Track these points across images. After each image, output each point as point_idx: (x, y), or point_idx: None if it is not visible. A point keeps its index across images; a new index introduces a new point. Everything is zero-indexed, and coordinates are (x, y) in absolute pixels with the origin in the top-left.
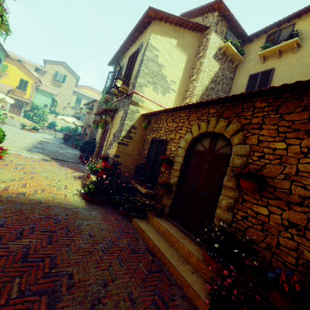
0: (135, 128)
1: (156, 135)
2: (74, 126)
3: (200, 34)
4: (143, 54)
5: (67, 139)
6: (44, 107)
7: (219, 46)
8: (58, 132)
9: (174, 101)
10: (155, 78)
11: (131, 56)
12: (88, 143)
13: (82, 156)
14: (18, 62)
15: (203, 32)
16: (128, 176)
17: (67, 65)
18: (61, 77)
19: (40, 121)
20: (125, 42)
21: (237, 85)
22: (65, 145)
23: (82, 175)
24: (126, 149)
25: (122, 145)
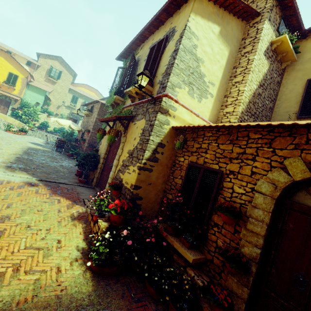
0: (162, 146)
1: (196, 160)
2: (68, 128)
3: (244, 23)
4: (178, 42)
5: (60, 146)
6: (36, 105)
7: (270, 40)
8: (51, 135)
9: (211, 110)
10: (191, 77)
11: (154, 46)
12: (89, 156)
13: (80, 172)
14: (7, 54)
15: (249, 20)
16: (150, 214)
17: (63, 60)
18: (56, 73)
19: (30, 121)
20: (145, 28)
21: (287, 92)
22: (58, 152)
23: (83, 212)
24: (150, 176)
25: (145, 170)
